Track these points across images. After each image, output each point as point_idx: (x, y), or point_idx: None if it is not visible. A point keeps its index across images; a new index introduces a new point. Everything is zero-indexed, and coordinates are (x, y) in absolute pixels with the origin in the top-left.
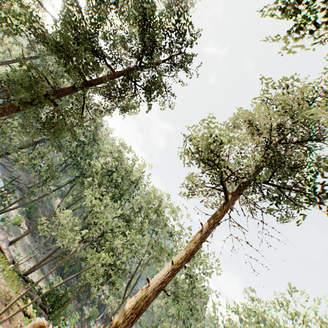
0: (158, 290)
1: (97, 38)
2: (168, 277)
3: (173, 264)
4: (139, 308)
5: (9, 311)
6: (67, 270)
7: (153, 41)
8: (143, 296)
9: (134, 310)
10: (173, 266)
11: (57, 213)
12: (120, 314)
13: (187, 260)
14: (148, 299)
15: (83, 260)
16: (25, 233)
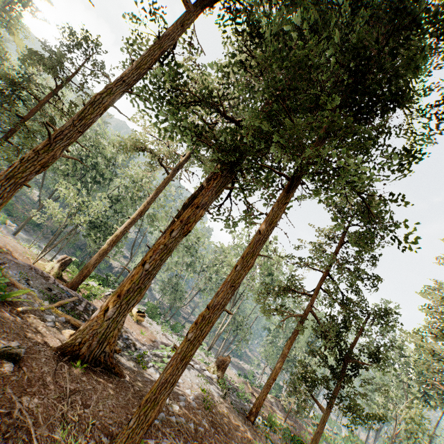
0: (123, 231)
1: (17, 87)
2: (128, 225)
3: (131, 218)
4: (114, 240)
5: (44, 260)
6: (80, 254)
7: (60, 68)
8: (115, 235)
9: (111, 241)
10: (131, 219)
11: (43, 205)
12: (105, 244)
13: (139, 215)
14: (118, 236)
15: (86, 236)
16: (20, 227)
